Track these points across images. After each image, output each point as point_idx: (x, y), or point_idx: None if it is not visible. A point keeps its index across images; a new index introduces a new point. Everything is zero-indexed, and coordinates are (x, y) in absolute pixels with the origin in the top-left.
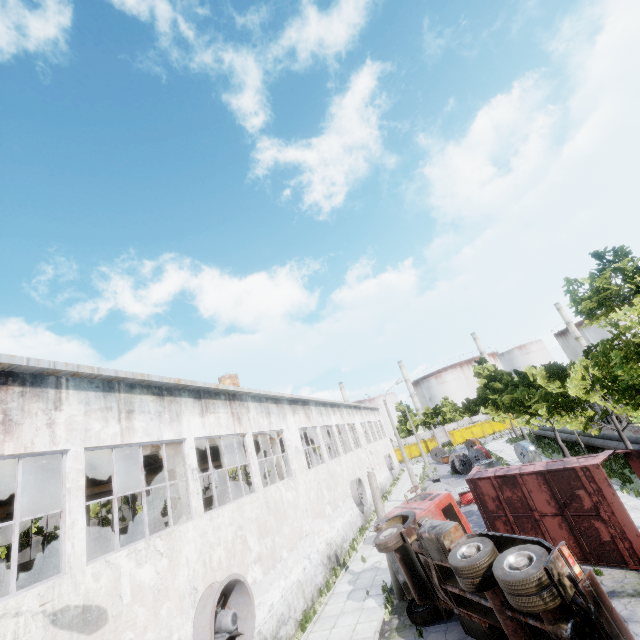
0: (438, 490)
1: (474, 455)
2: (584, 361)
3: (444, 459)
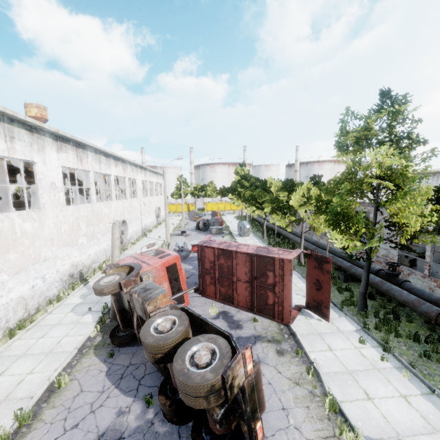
0: (179, 241)
1: (213, 221)
2: (310, 184)
3: (195, 218)
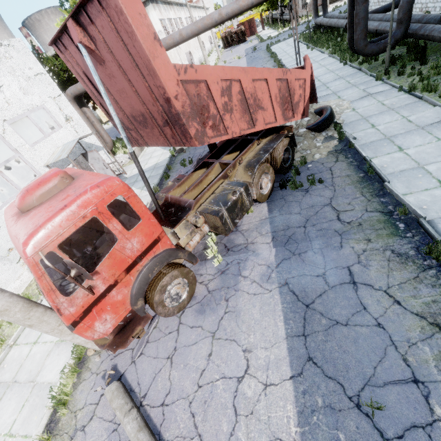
0: None
1: None
2: None
3: None
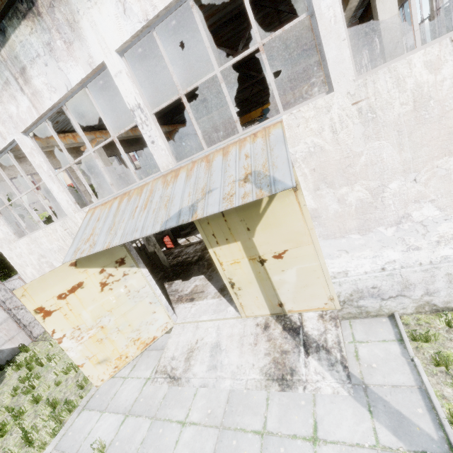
0: None
1: None
2: None
3: None
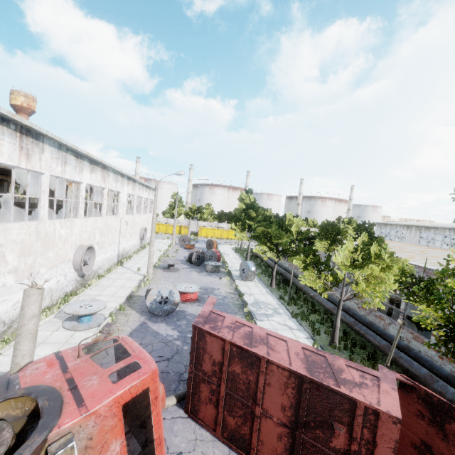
0: (163, 289)
1: (210, 255)
2: (365, 236)
3: (187, 245)
